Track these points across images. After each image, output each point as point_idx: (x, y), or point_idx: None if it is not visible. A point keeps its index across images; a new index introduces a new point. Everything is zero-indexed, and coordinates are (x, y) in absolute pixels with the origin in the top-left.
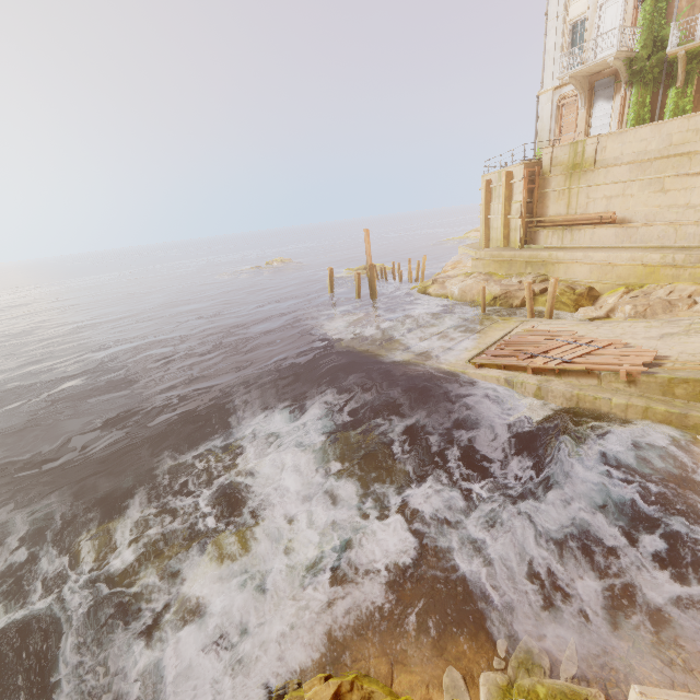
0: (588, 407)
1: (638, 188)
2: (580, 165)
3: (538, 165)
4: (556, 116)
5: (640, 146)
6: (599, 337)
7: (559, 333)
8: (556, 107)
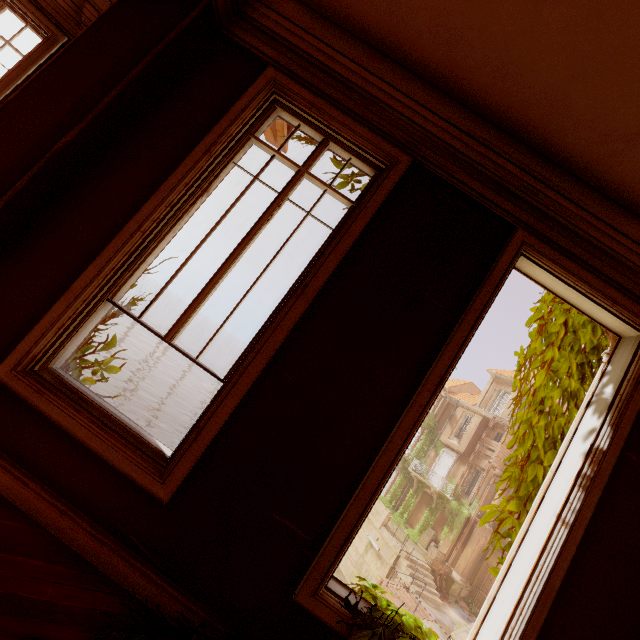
0: None
1: None
2: None
3: None
4: None
5: None
6: None
7: None
8: None
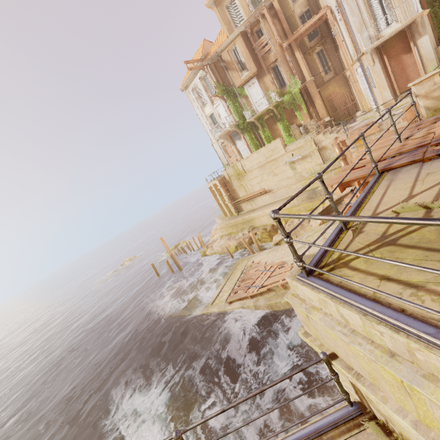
0: (276, 308)
1: (266, 176)
2: (240, 174)
3: (224, 178)
4: (224, 150)
5: (257, 161)
6: (276, 260)
7: (261, 263)
8: (222, 147)
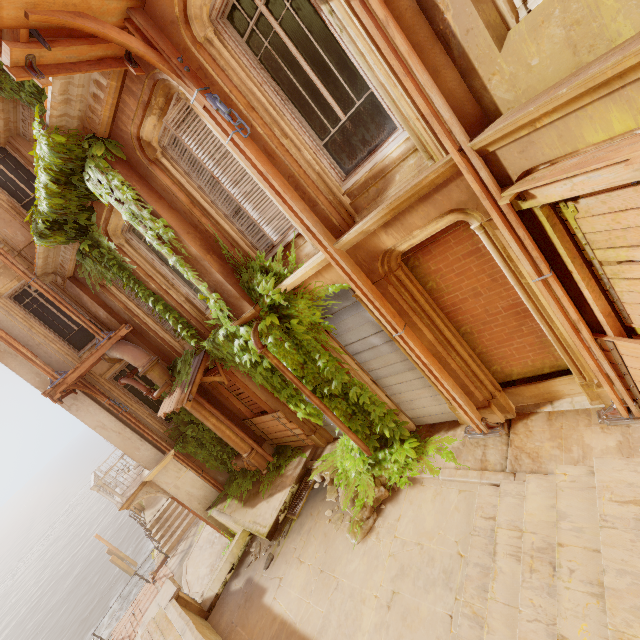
0: None
1: None
2: None
3: None
4: None
5: None
6: None
7: None
8: None
